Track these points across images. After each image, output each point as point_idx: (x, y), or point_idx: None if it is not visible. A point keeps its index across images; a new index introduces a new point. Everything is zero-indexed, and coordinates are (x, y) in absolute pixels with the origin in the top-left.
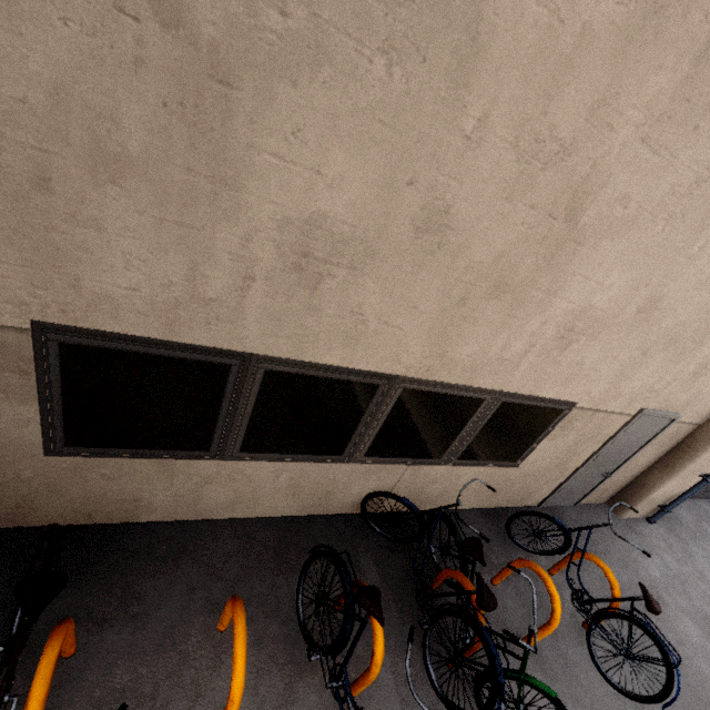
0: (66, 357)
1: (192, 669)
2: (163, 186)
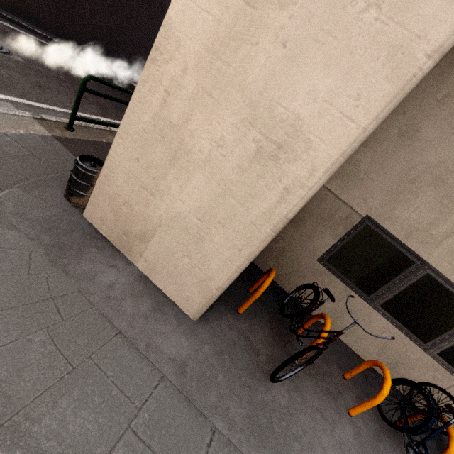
0: (362, 230)
1: (335, 380)
2: (449, 193)
